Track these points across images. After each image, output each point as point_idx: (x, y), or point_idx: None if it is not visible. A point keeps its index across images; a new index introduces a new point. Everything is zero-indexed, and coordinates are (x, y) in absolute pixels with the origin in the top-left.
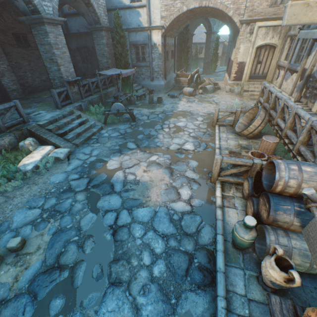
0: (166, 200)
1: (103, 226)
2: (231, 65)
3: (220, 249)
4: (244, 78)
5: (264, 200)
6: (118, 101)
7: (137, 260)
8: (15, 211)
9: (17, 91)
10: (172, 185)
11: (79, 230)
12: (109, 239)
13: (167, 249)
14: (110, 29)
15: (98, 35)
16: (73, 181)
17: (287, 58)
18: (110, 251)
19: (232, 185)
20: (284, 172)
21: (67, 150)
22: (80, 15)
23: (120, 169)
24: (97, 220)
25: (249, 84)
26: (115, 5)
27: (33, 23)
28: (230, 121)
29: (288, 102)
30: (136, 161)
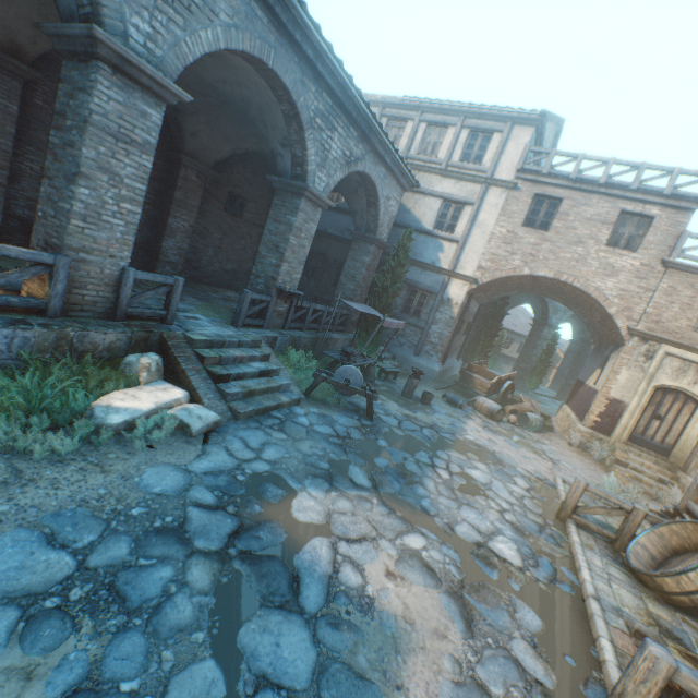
0: None
1: None
2: (588, 395)
3: None
4: (618, 433)
5: None
6: (350, 364)
7: None
8: (7, 527)
9: (174, 265)
10: (476, 675)
11: None
12: None
13: None
14: (385, 248)
15: (361, 248)
16: (196, 508)
17: None
18: None
19: None
20: None
21: (214, 418)
22: (342, 212)
23: (325, 531)
24: None
25: (628, 452)
26: (407, 222)
27: (285, 190)
28: (599, 522)
29: None
30: (369, 527)
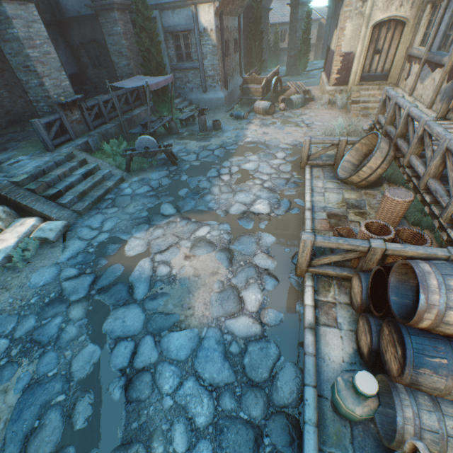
0: (220, 314)
1: (110, 371)
2: (331, 59)
3: (310, 419)
4: (352, 80)
5: (393, 336)
6: (148, 132)
7: (164, 444)
8: None
9: None
10: (231, 283)
11: (67, 381)
12: (117, 399)
13: (216, 418)
14: (128, 6)
15: (108, 19)
16: (67, 281)
17: (425, 41)
18: (117, 424)
19: (332, 281)
20: (437, 294)
21: (61, 225)
22: None
23: (146, 254)
24: (100, 358)
25: (360, 91)
26: None
27: None
28: (329, 156)
29: (432, 128)
30: (173, 238)
